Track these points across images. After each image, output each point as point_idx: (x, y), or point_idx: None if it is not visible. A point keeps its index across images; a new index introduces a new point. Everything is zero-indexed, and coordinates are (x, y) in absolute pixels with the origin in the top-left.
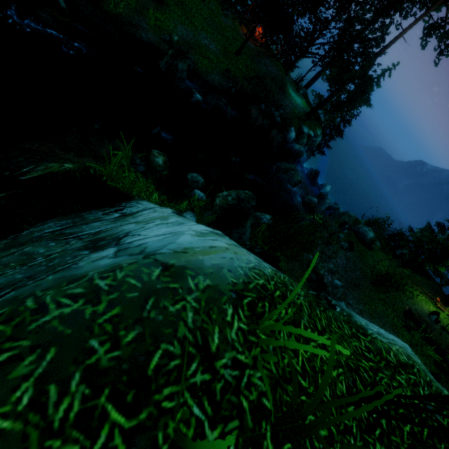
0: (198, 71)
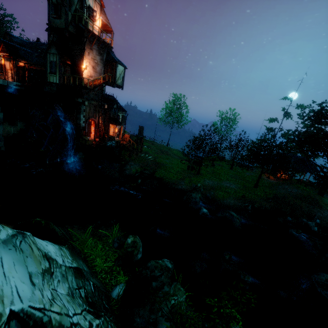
0: (216, 199)
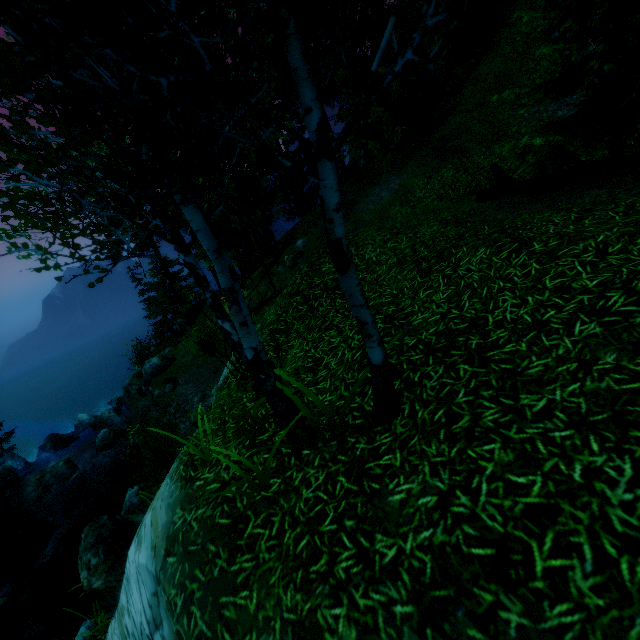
0: None
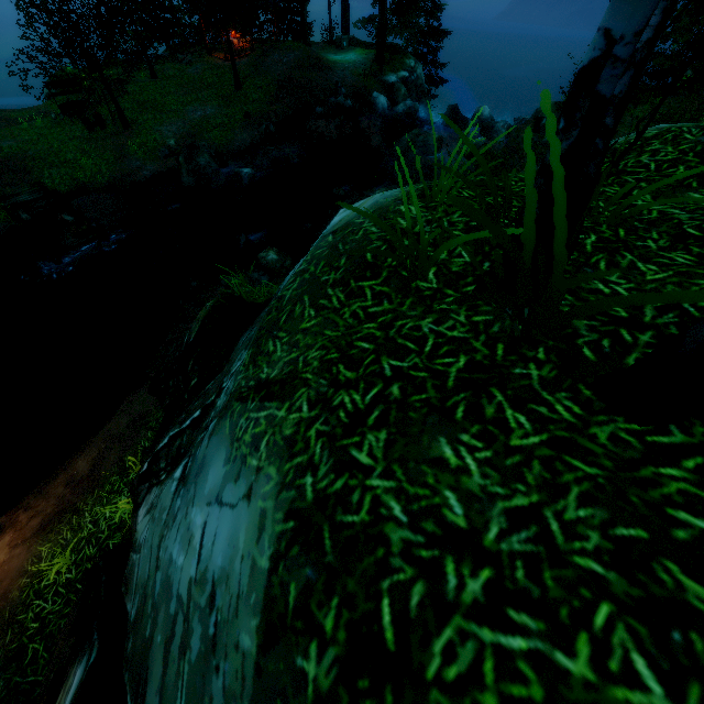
0: (222, 150)
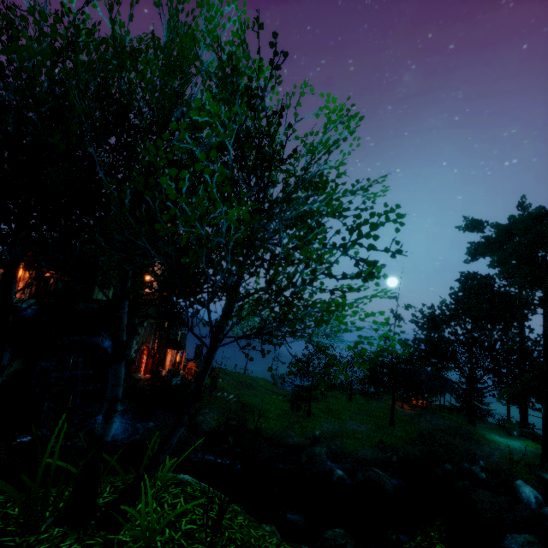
0: (347, 452)
